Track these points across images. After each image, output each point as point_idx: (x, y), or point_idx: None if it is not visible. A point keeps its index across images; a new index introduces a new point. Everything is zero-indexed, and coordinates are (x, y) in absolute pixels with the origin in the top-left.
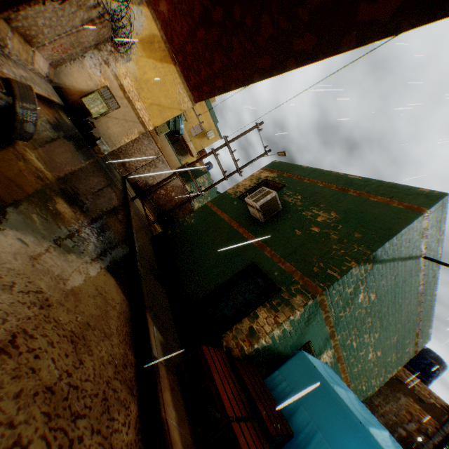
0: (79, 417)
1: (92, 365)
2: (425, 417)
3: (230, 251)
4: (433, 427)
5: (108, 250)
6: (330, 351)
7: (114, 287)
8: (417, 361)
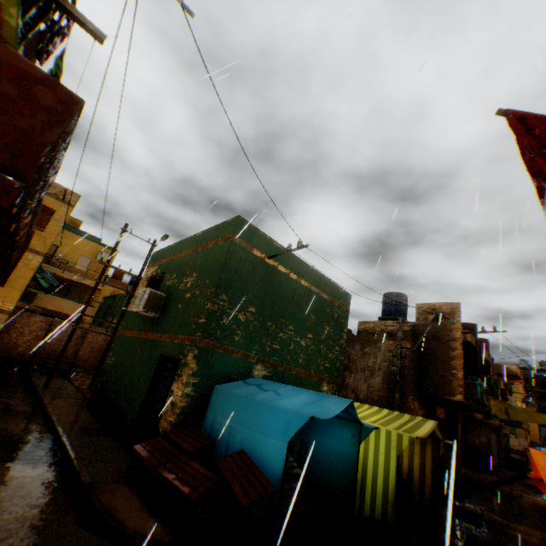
0: (8, 538)
1: (14, 516)
2: None
3: (146, 360)
4: (406, 347)
5: (16, 449)
6: (259, 366)
7: (31, 470)
8: (388, 308)
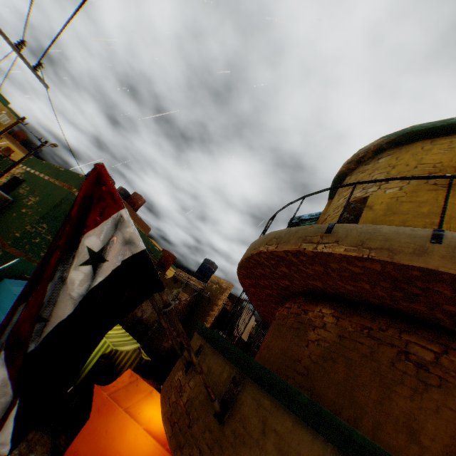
0: None
1: None
2: (183, 295)
3: None
4: (186, 298)
5: None
6: None
7: None
8: (202, 269)
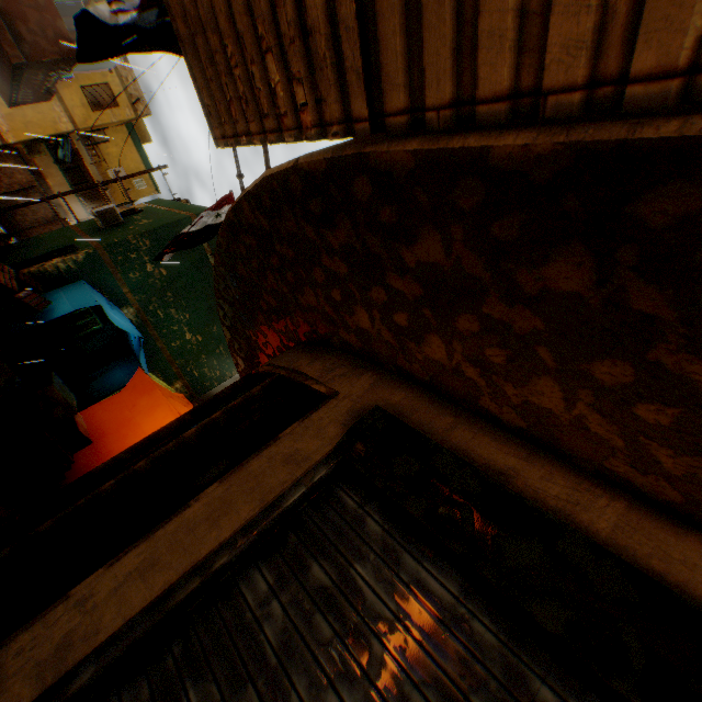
0: None
1: None
2: None
3: (64, 244)
4: None
5: None
6: (133, 310)
7: None
8: None
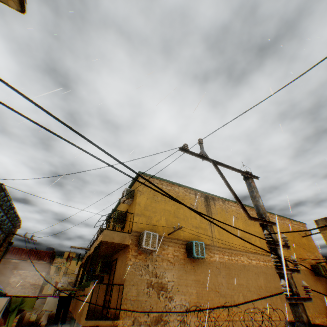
0: None
1: None
2: None
3: None
4: None
5: None
6: None
7: None
8: None
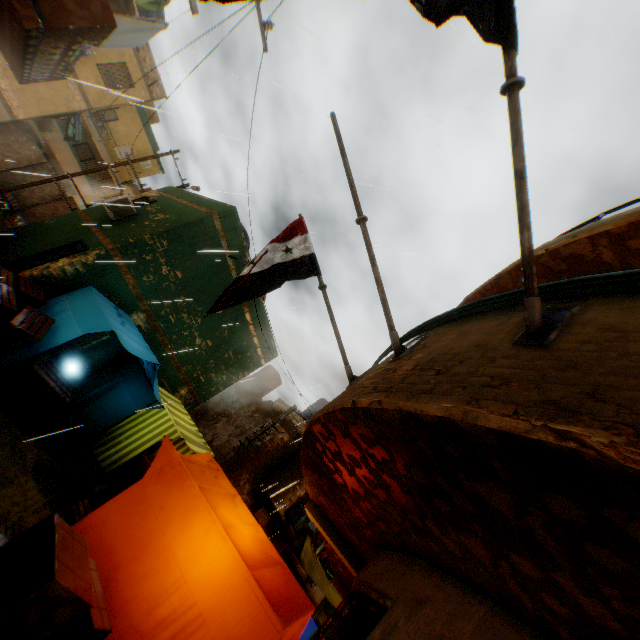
0: None
1: None
2: (281, 430)
3: (71, 236)
4: (284, 436)
5: None
6: (143, 315)
7: None
8: (312, 410)
